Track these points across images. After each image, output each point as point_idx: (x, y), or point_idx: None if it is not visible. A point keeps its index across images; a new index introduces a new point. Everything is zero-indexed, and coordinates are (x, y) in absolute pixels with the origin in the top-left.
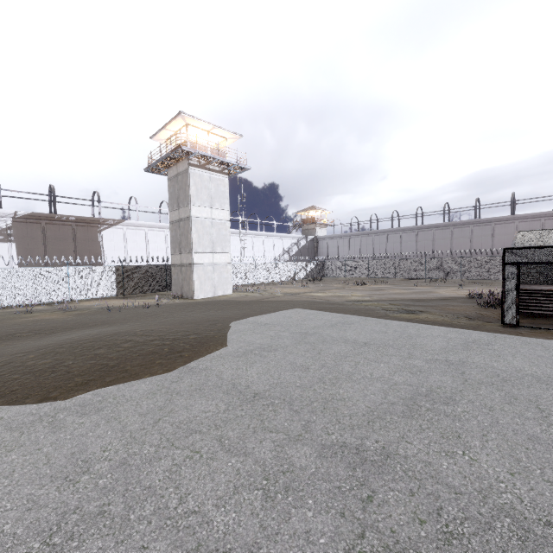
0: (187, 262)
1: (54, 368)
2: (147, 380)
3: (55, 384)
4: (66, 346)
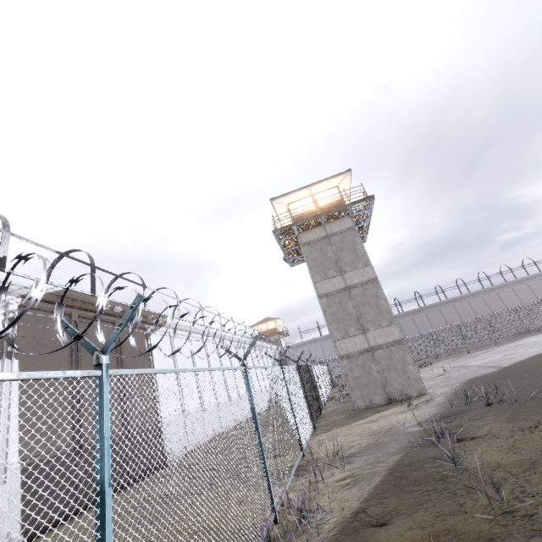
0: (387, 340)
1: None
2: None
3: None
4: None
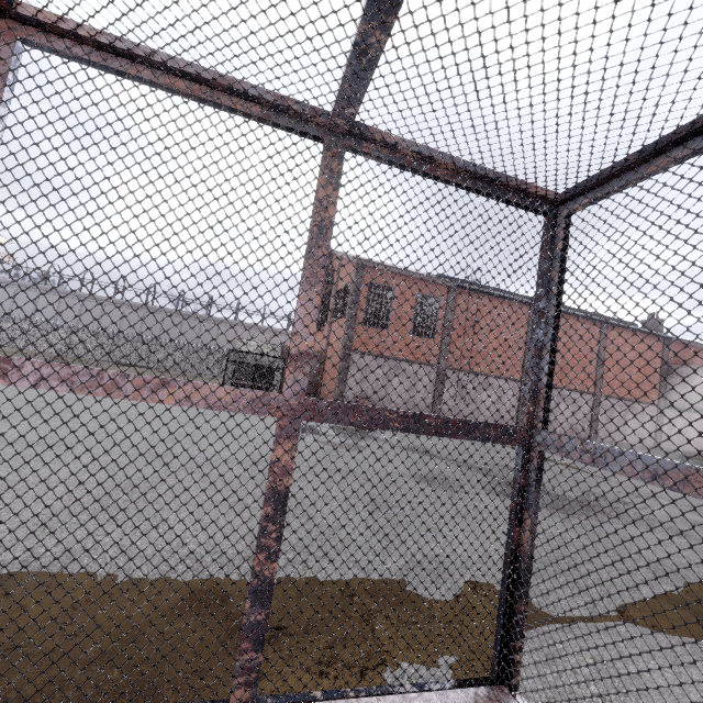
0: None
1: None
2: None
3: None
4: None
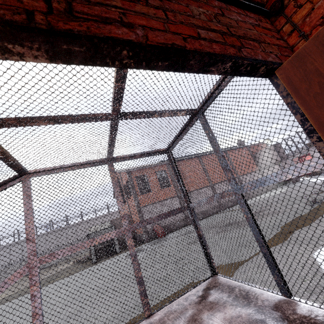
0: None
1: None
2: None
3: None
4: None
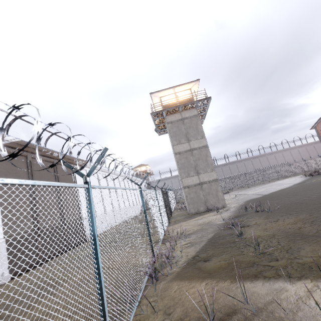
0: (209, 179)
1: None
2: None
3: None
4: None
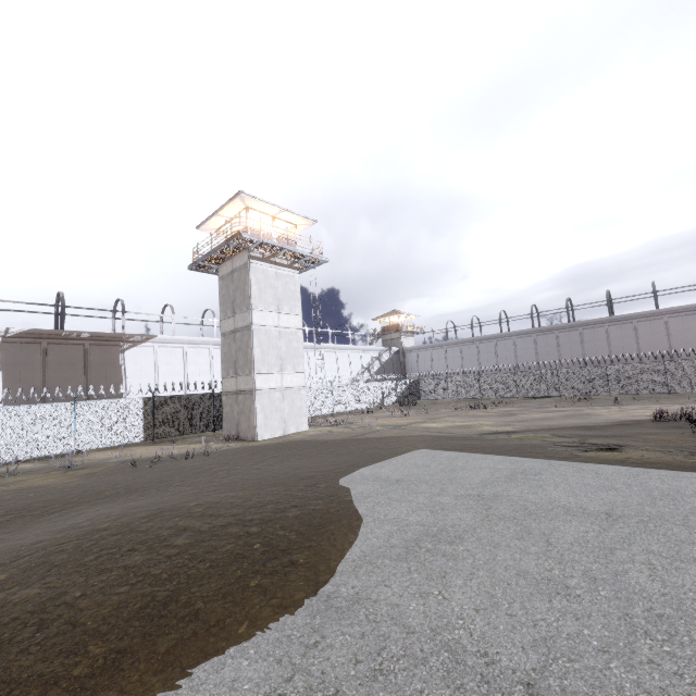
0: (245, 387)
1: (42, 613)
2: (248, 643)
3: (43, 672)
4: (69, 546)
